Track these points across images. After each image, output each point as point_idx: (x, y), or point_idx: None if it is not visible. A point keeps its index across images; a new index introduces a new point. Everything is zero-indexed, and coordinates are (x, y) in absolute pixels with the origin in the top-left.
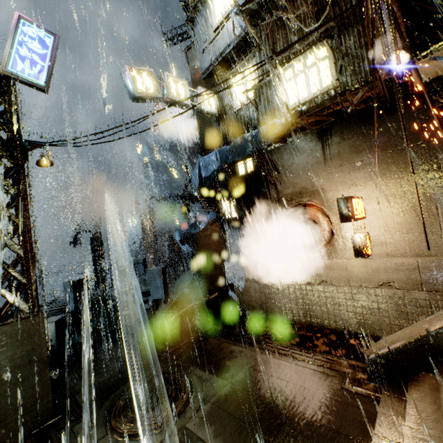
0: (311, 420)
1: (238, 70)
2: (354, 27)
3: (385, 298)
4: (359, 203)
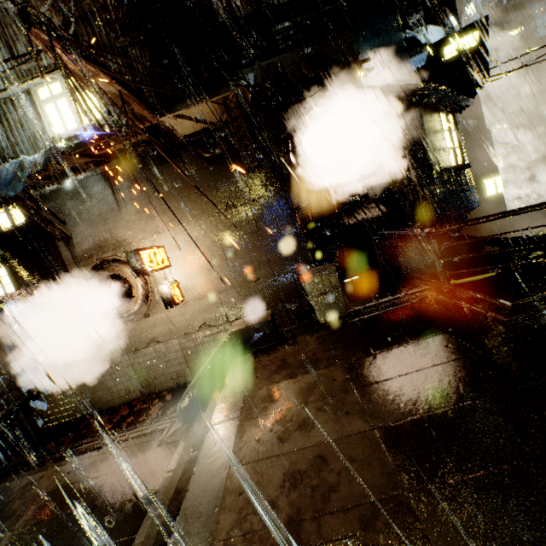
0: (115, 502)
1: None
2: (113, 58)
3: (206, 338)
4: (158, 252)
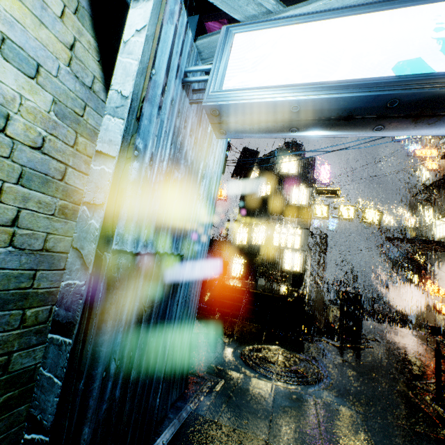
0: None
1: (426, 209)
2: None
3: None
4: (443, 290)
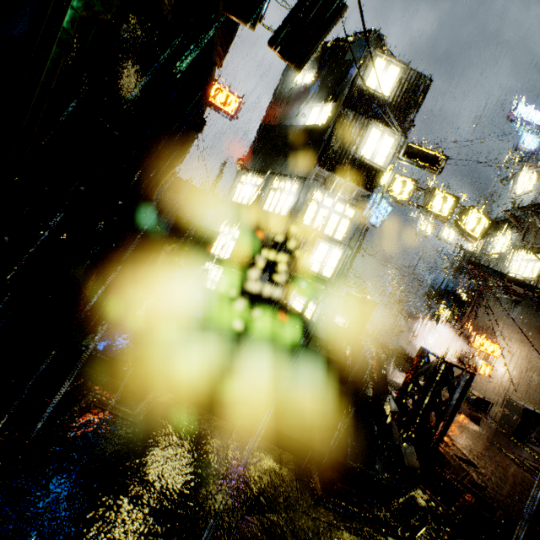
0: None
1: (504, 234)
2: None
3: None
4: (493, 346)
